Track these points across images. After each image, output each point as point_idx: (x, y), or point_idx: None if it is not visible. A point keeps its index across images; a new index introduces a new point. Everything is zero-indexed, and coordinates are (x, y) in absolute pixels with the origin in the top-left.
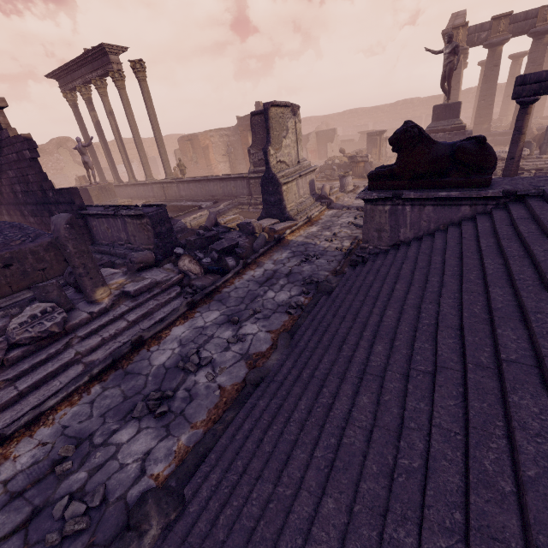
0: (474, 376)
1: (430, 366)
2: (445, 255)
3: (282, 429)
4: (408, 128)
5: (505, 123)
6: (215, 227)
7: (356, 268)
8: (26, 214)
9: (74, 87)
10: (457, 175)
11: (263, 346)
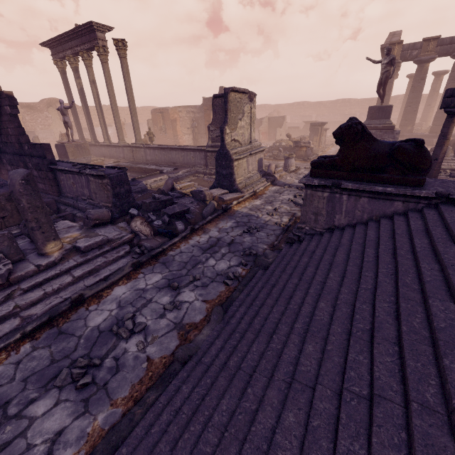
0: (421, 422)
1: (365, 387)
2: (379, 249)
3: (200, 432)
4: (352, 124)
5: (424, 127)
6: (171, 191)
7: (292, 246)
8: (4, 162)
9: (64, 56)
10: (394, 172)
11: (197, 316)
